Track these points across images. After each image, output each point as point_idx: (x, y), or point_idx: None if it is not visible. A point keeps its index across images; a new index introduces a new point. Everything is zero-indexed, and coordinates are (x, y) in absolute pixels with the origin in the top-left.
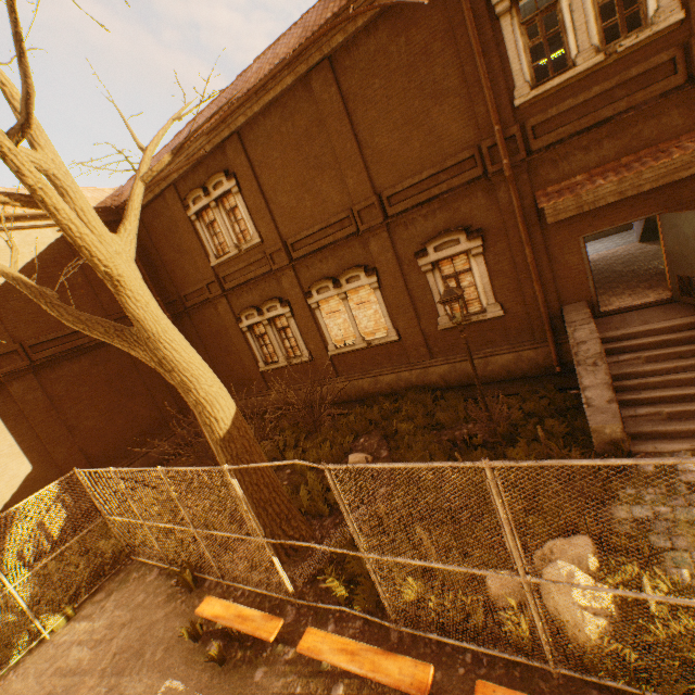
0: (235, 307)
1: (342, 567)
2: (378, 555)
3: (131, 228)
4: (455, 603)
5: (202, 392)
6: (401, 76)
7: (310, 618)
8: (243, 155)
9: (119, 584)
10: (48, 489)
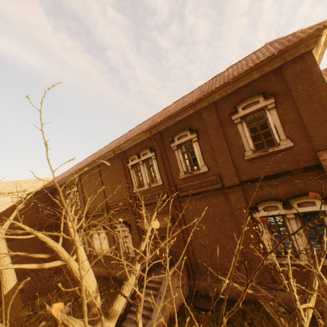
0: None
1: None
2: None
3: (7, 224)
4: None
5: (5, 278)
6: (112, 174)
7: None
8: (80, 182)
9: None
10: None
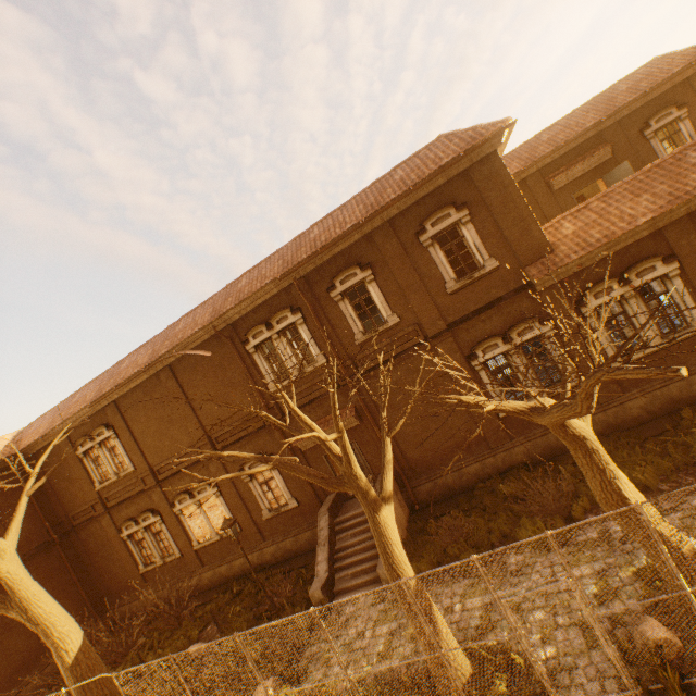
0: (117, 520)
1: None
2: None
3: (17, 529)
4: None
5: (58, 633)
6: (211, 375)
7: None
8: (119, 414)
9: None
10: None
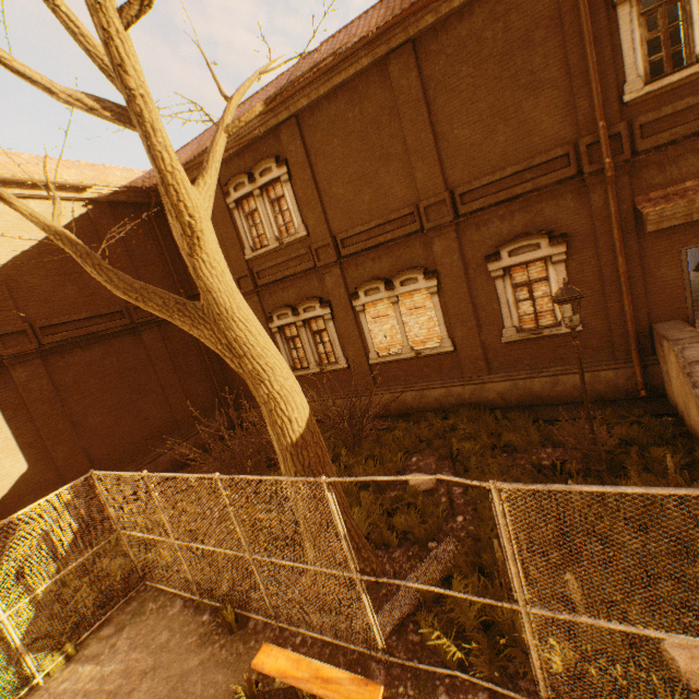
0: (266, 306)
1: (434, 614)
2: (548, 611)
3: (211, 182)
4: (627, 679)
5: (276, 385)
6: (493, 64)
7: (408, 683)
8: (299, 141)
9: (132, 617)
10: (43, 493)
